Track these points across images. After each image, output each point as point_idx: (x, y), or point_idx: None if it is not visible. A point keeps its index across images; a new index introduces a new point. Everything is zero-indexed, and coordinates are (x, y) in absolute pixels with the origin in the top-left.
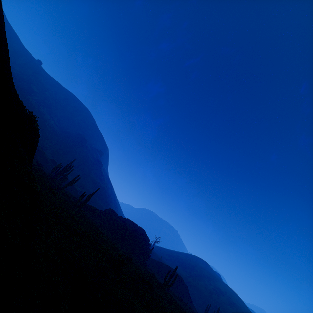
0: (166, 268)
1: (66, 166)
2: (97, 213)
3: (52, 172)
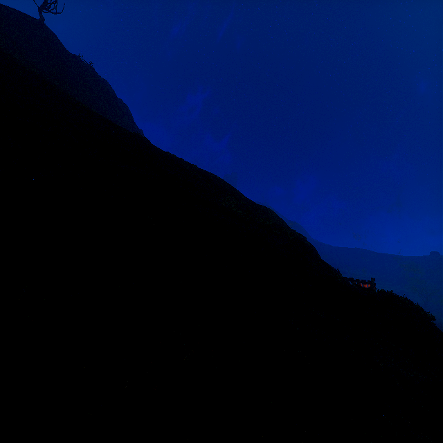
0: None
1: None
2: None
3: None
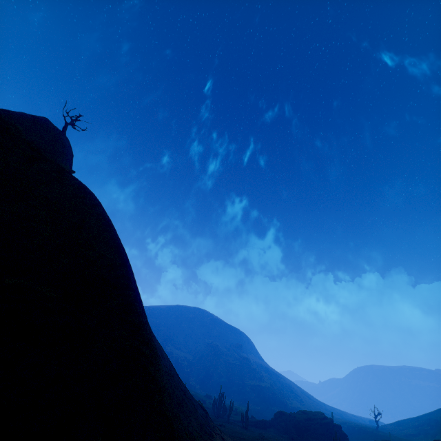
0: None
1: (219, 396)
2: (267, 424)
3: (213, 410)
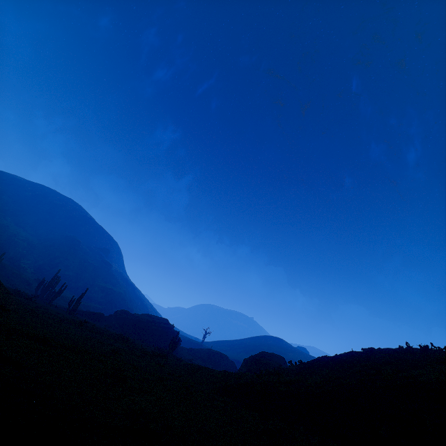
0: (205, 351)
1: (52, 279)
2: (103, 318)
3: (36, 291)
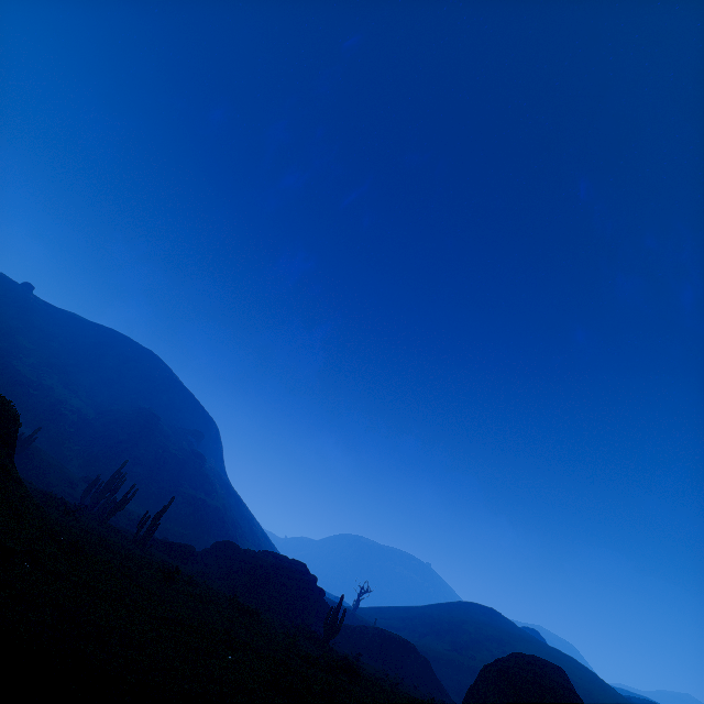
0: (372, 634)
1: (111, 477)
2: (193, 555)
3: (83, 499)
